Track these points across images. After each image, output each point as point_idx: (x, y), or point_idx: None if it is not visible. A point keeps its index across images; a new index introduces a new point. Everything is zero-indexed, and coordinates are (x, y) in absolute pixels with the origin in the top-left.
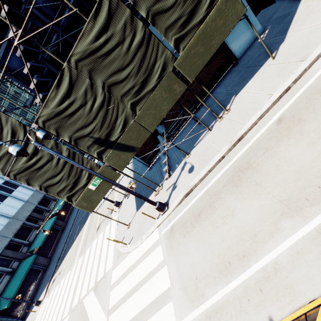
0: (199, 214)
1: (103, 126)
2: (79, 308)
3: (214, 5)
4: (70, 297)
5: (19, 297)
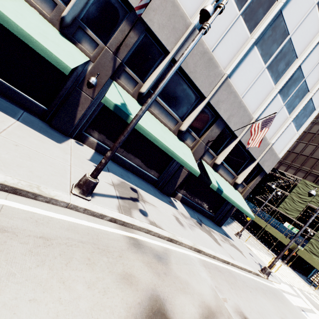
0: None
1: None
2: (318, 298)
3: None
4: (297, 282)
5: (249, 220)
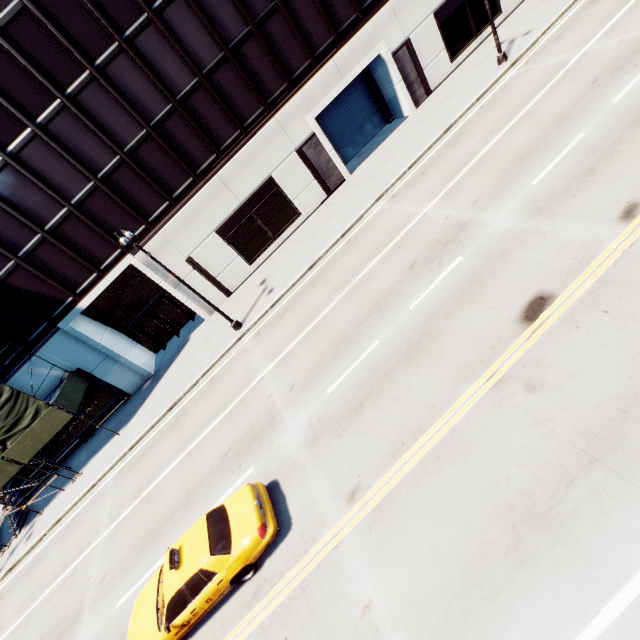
0: (1, 598)
1: None
2: None
3: (39, 417)
4: None
5: None
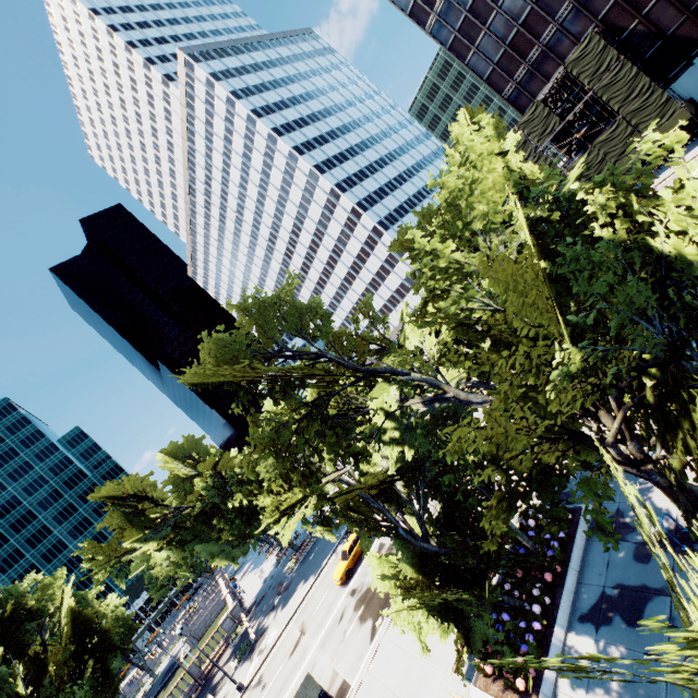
0: None
1: (595, 172)
2: None
3: (672, 117)
4: None
5: None
